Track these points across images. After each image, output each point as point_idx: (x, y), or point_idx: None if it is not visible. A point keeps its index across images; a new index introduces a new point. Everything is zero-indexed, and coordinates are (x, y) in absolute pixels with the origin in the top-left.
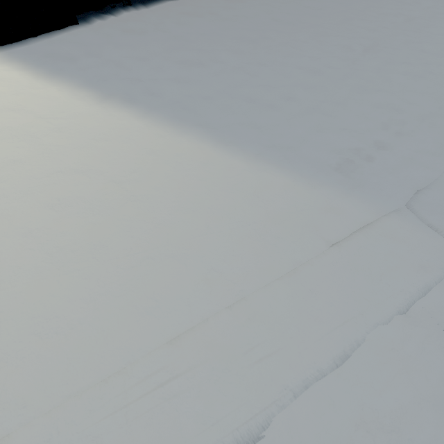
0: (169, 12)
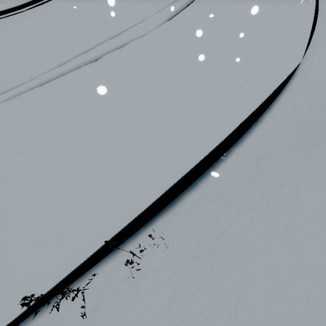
0: None
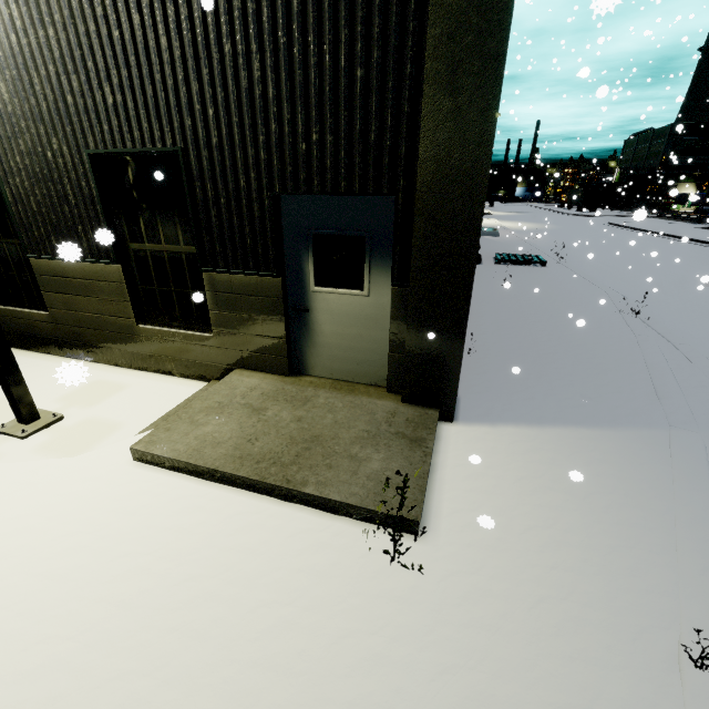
0: (473, 375)
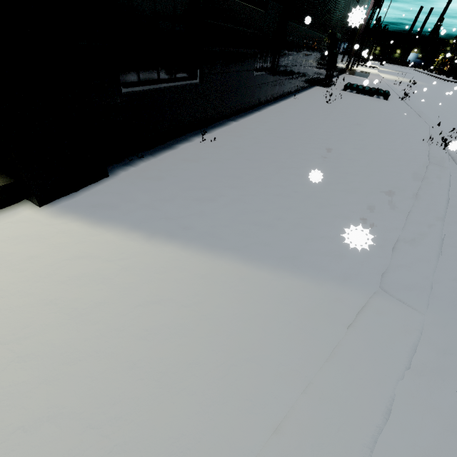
0: (173, 160)
